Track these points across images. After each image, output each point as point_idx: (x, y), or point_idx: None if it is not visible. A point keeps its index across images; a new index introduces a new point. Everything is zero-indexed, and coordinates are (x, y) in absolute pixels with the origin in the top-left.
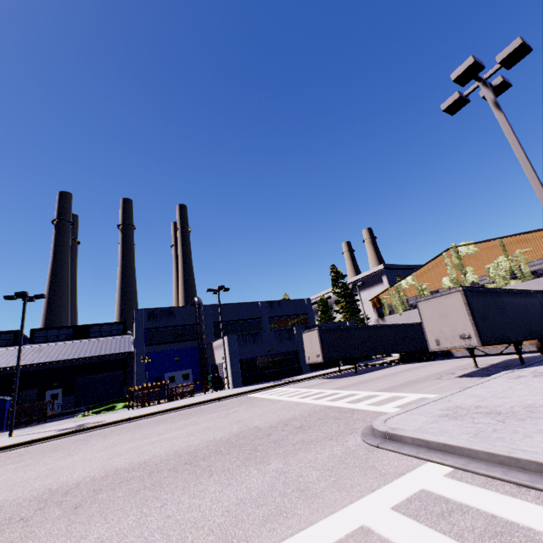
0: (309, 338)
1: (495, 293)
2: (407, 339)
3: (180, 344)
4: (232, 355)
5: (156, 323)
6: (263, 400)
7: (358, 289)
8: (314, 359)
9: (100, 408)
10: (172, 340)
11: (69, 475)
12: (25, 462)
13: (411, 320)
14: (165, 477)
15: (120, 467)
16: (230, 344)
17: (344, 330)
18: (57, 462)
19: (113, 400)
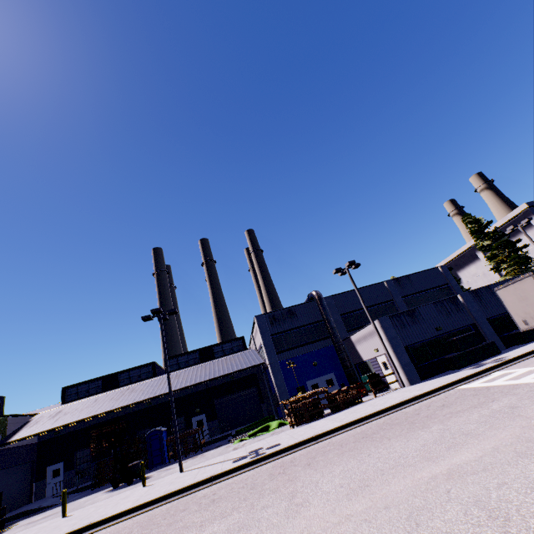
0: (514, 293)
1: None
2: None
3: (311, 345)
4: (392, 343)
5: (280, 327)
6: (523, 386)
7: (523, 231)
8: None
9: (254, 430)
10: (302, 343)
11: None
12: (233, 518)
13: None
14: None
15: None
16: (385, 330)
17: None
18: (294, 523)
19: (254, 420)
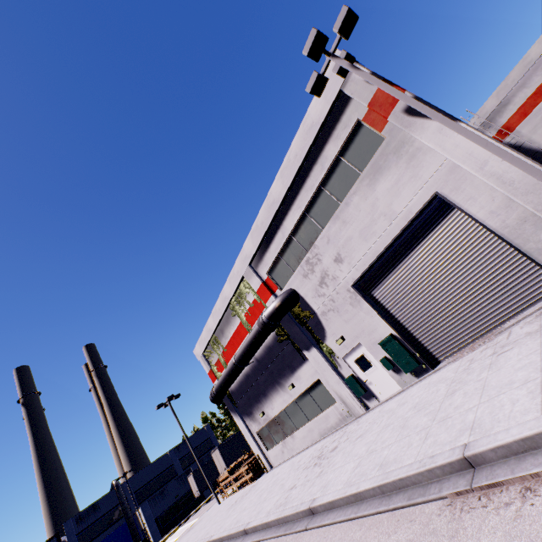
0: (191, 480)
1: (240, 434)
2: None
3: (110, 528)
4: (148, 520)
5: (85, 524)
6: None
7: None
8: (197, 493)
9: None
10: (103, 530)
11: None
12: None
13: None
14: None
15: None
16: (144, 512)
17: (210, 462)
18: None
19: None
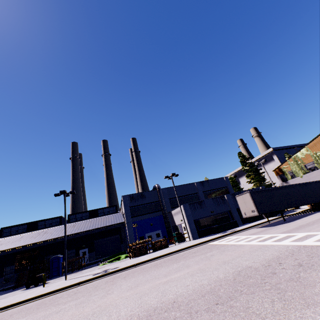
0: (242, 199)
1: None
2: (316, 193)
3: (151, 214)
4: (188, 218)
5: (135, 203)
6: (226, 245)
7: (262, 165)
8: (250, 214)
9: (112, 259)
10: (146, 212)
11: (117, 313)
12: (80, 300)
13: (311, 179)
14: (209, 319)
15: (154, 305)
16: (185, 210)
17: (267, 191)
18: (102, 300)
19: (116, 253)
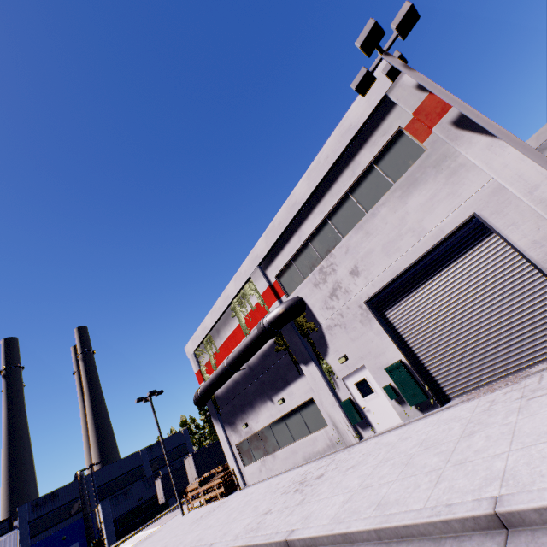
0: (158, 484)
1: (217, 443)
2: None
3: (65, 521)
4: (106, 519)
5: (40, 512)
6: None
7: None
8: (162, 500)
9: None
10: (58, 521)
11: None
12: None
13: None
14: None
15: None
16: (104, 510)
17: (181, 469)
18: None
19: None
